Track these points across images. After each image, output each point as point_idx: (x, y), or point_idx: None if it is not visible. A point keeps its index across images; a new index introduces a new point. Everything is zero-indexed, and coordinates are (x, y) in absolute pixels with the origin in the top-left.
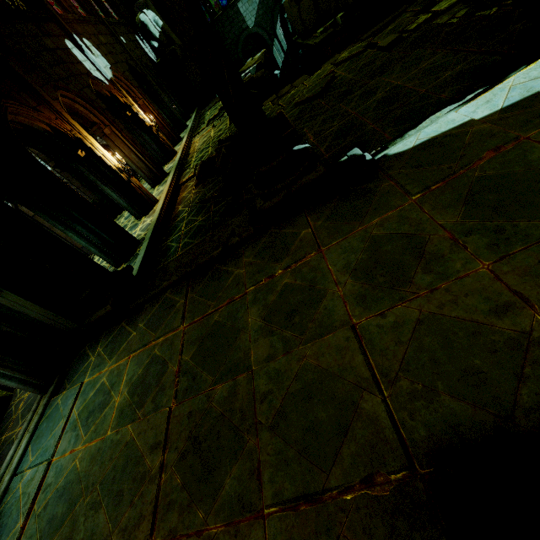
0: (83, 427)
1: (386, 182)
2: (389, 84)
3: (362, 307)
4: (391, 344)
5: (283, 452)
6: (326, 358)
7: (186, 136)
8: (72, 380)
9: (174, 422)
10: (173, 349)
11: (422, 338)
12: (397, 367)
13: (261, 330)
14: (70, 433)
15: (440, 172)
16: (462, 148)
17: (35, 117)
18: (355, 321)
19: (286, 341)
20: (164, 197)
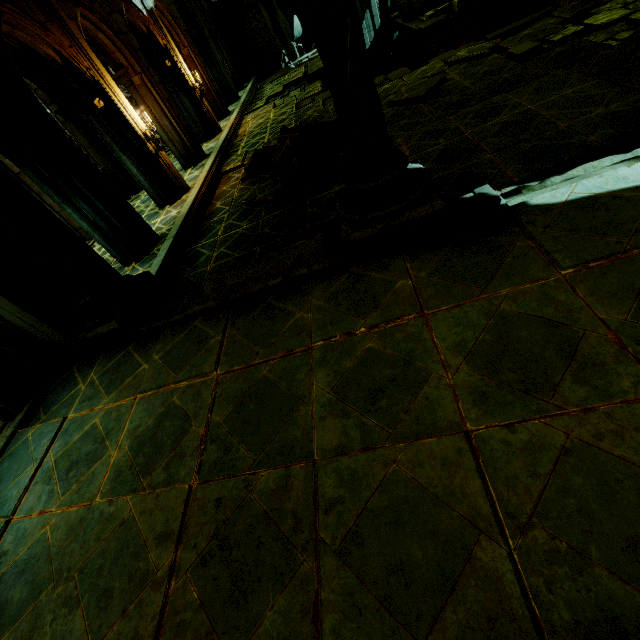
0: (60, 481)
1: (524, 241)
2: (518, 106)
3: (481, 409)
4: (523, 473)
5: (356, 594)
6: (427, 471)
7: (237, 111)
8: (50, 409)
9: (194, 507)
10: (200, 402)
11: (569, 476)
12: (531, 509)
13: (331, 406)
14: (41, 485)
15: (604, 246)
16: (638, 220)
17: (41, 37)
18: (470, 426)
19: (366, 430)
20: (199, 185)
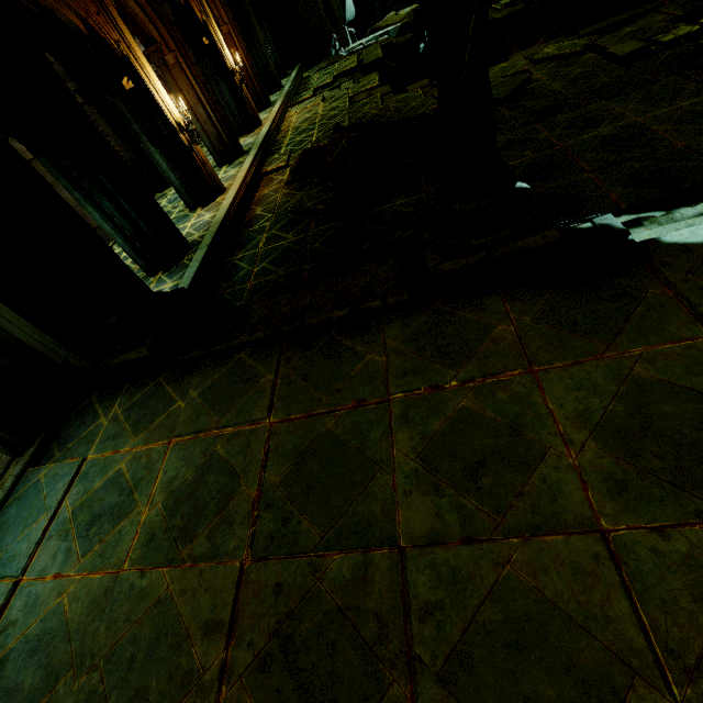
0: (79, 538)
1: (658, 288)
2: (622, 117)
3: (619, 503)
4: (684, 597)
5: None
6: (553, 580)
7: (280, 102)
8: (65, 445)
9: (247, 591)
10: (250, 456)
11: None
12: (700, 648)
13: (418, 478)
14: (56, 541)
15: None
16: None
17: (65, 0)
18: (606, 524)
19: (466, 515)
20: (237, 186)
